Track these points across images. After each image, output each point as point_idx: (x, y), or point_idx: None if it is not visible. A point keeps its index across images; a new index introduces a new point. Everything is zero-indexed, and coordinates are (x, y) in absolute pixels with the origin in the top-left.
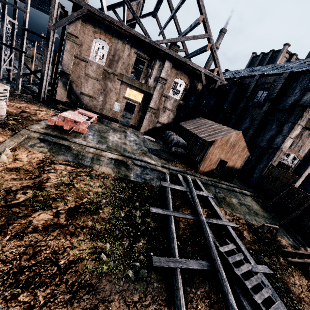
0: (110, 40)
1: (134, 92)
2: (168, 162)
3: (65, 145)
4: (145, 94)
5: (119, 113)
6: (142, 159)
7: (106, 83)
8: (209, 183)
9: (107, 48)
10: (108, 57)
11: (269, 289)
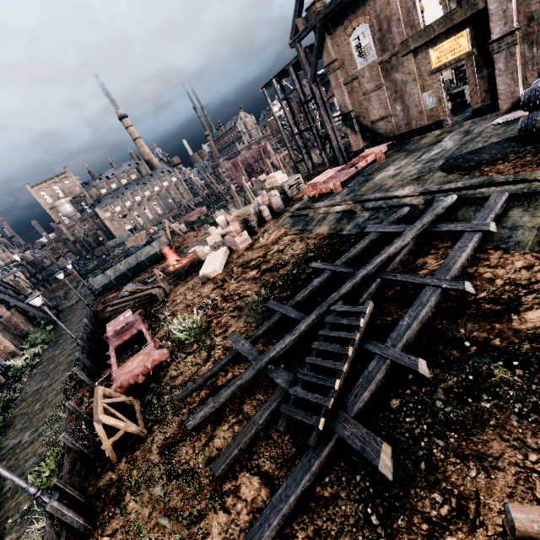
0: (364, 15)
1: (446, 46)
2: (469, 172)
3: (304, 215)
4: (472, 23)
5: (438, 108)
6: (386, 194)
7: (392, 78)
8: None
9: (368, 28)
10: (375, 39)
11: (344, 366)
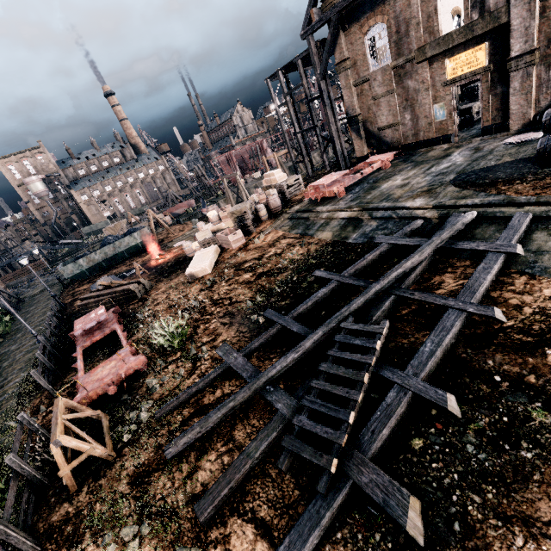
0: (383, 14)
1: (463, 57)
2: (485, 189)
3: (304, 218)
4: (492, 37)
5: (448, 121)
6: (396, 204)
7: (405, 85)
8: None
9: (385, 29)
10: (391, 42)
11: (359, 395)
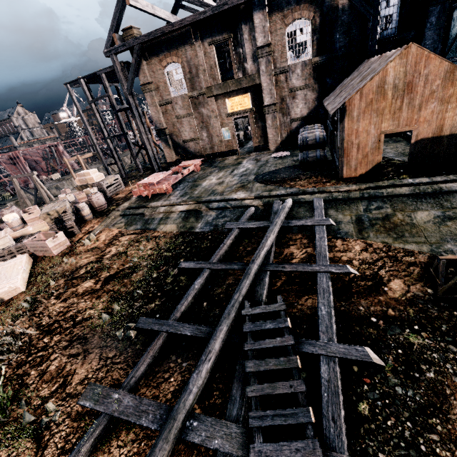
0: (177, 56)
1: (236, 100)
2: (281, 184)
3: (140, 214)
4: (252, 90)
5: (232, 140)
6: (226, 197)
7: (200, 111)
8: (354, 196)
9: (180, 67)
10: (186, 78)
11: (304, 384)
